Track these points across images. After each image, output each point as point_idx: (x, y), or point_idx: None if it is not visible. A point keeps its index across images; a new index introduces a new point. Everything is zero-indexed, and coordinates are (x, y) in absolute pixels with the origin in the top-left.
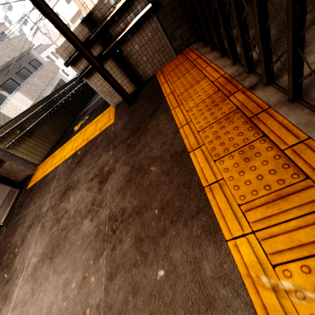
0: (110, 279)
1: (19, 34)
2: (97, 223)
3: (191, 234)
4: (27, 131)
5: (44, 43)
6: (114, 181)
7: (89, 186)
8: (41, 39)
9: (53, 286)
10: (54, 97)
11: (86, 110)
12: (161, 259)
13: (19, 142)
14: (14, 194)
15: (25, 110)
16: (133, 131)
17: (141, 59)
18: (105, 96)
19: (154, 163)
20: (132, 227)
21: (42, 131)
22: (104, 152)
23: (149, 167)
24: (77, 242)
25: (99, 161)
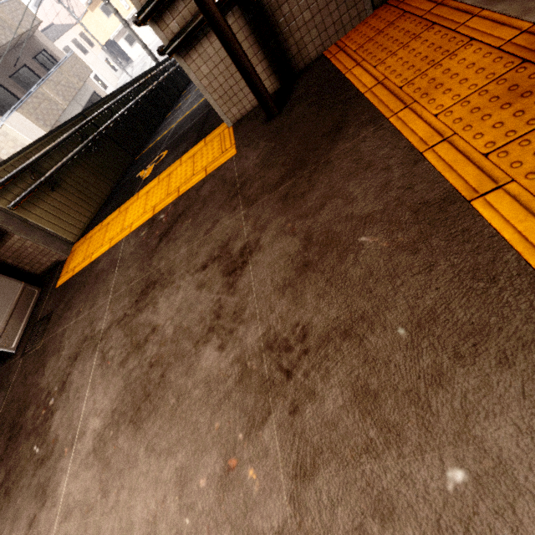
0: (303, 477)
1: None
2: (237, 354)
3: (532, 387)
4: (48, 178)
5: (57, 21)
6: (263, 268)
7: (201, 279)
8: (52, 13)
9: (152, 480)
10: (93, 116)
11: (156, 143)
12: (448, 441)
13: (34, 199)
14: (32, 296)
15: (41, 137)
16: (291, 168)
17: (299, 16)
18: (214, 101)
19: (366, 228)
20: (338, 365)
21: (76, 179)
22: (223, 213)
23: (354, 237)
24: (193, 393)
25: (215, 231)
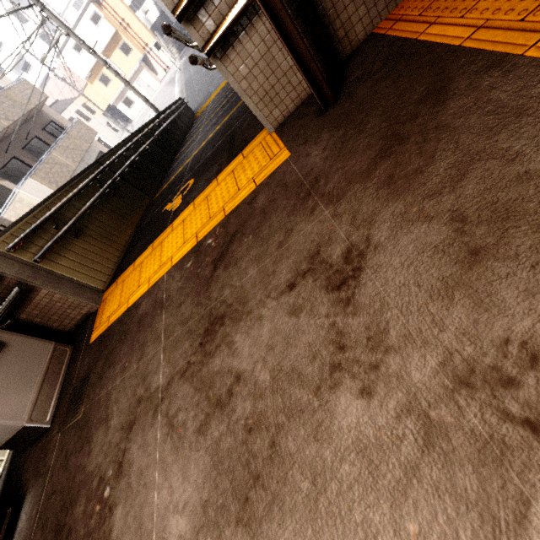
0: None
1: (21, 80)
2: (401, 400)
3: None
4: (72, 225)
5: (61, 97)
6: (395, 271)
7: (293, 302)
8: (56, 91)
9: None
10: (109, 162)
11: (174, 178)
12: None
13: (60, 249)
14: (63, 357)
15: (61, 186)
16: (384, 147)
17: None
18: (254, 105)
19: None
20: None
21: (99, 225)
22: (298, 219)
23: None
24: (339, 470)
25: (292, 241)
